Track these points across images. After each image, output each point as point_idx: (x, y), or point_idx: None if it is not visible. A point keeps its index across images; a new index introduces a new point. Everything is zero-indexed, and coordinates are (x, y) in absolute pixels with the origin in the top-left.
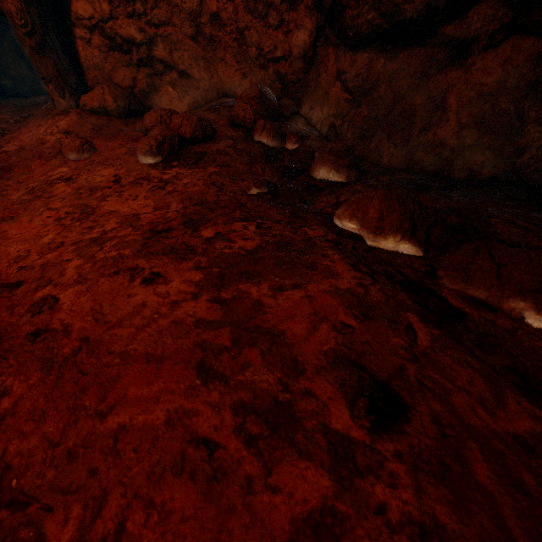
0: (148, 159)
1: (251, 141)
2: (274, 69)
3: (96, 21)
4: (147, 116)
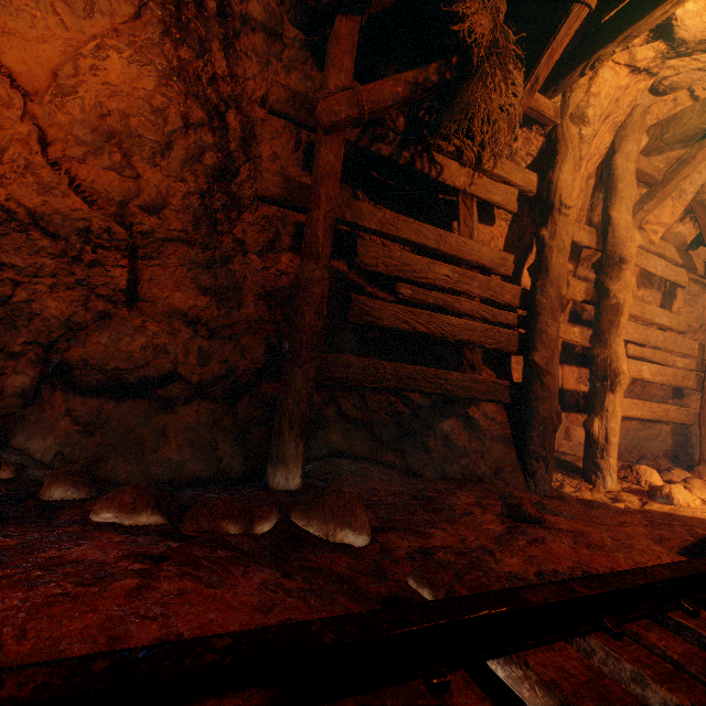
0: None
1: None
2: None
3: None
4: None
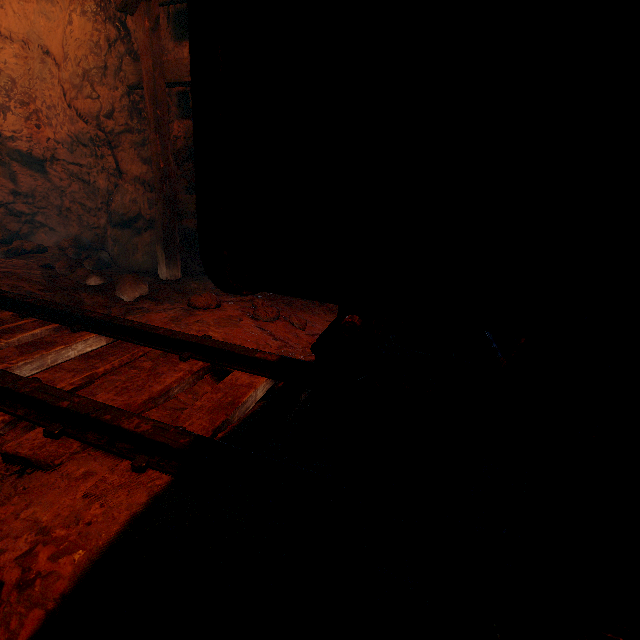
0: (3, 256)
1: (65, 256)
2: (95, 231)
3: (5, 203)
4: (15, 242)
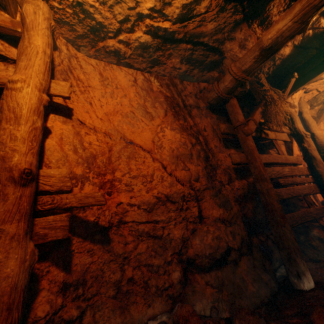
0: None
1: None
2: (166, 293)
3: (50, 315)
4: None
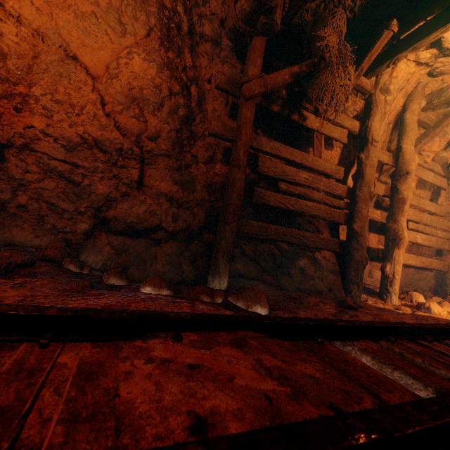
0: None
1: (61, 268)
2: (63, 236)
3: None
4: None
